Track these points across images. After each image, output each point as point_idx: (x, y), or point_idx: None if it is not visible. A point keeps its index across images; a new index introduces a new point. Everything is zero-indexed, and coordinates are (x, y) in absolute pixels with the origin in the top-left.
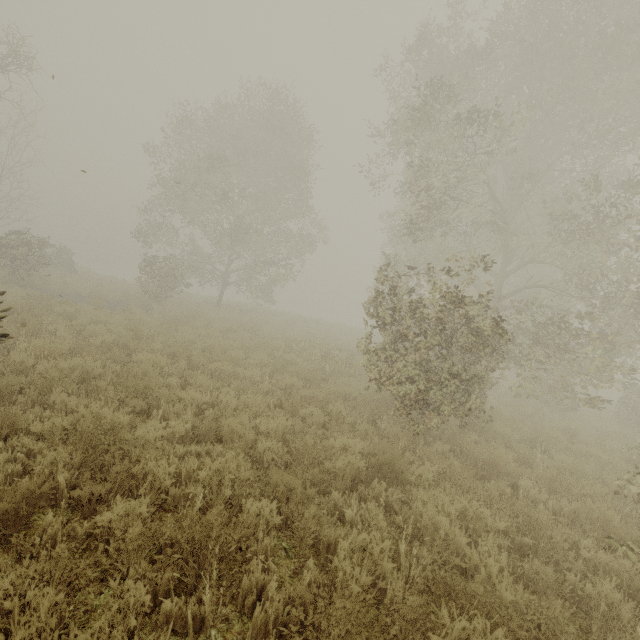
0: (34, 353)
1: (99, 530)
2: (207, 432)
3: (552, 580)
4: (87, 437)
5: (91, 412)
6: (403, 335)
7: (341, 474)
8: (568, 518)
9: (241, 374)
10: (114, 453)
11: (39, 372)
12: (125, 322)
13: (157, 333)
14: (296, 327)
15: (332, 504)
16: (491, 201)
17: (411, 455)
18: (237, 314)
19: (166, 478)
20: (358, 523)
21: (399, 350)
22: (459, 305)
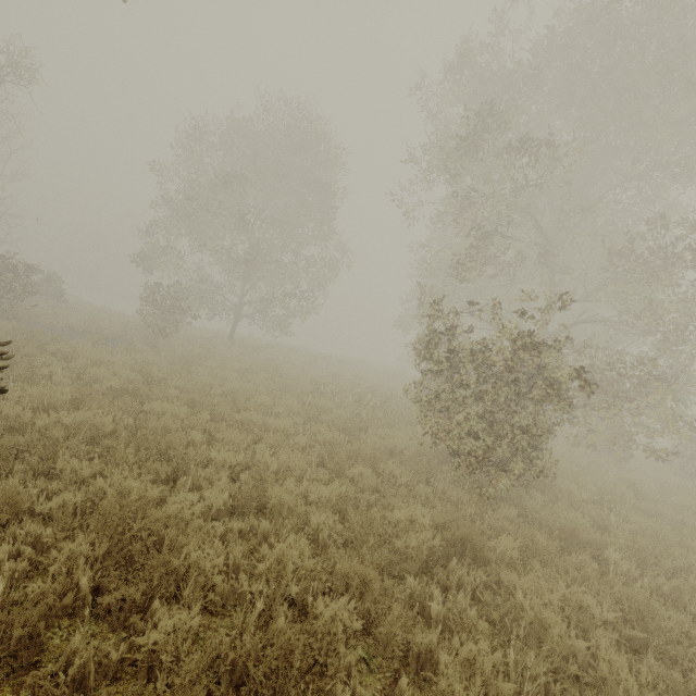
0: (30, 405)
1: (139, 654)
2: (246, 502)
3: (681, 687)
4: (112, 521)
5: (106, 481)
6: (463, 382)
7: (414, 555)
8: (668, 599)
9: (272, 425)
10: (146, 540)
11: (38, 429)
12: (130, 362)
13: (169, 376)
14: (318, 366)
15: (407, 593)
16: (538, 232)
17: (481, 524)
18: (252, 351)
19: (214, 573)
20: (444, 619)
21: (456, 399)
22: (529, 350)
